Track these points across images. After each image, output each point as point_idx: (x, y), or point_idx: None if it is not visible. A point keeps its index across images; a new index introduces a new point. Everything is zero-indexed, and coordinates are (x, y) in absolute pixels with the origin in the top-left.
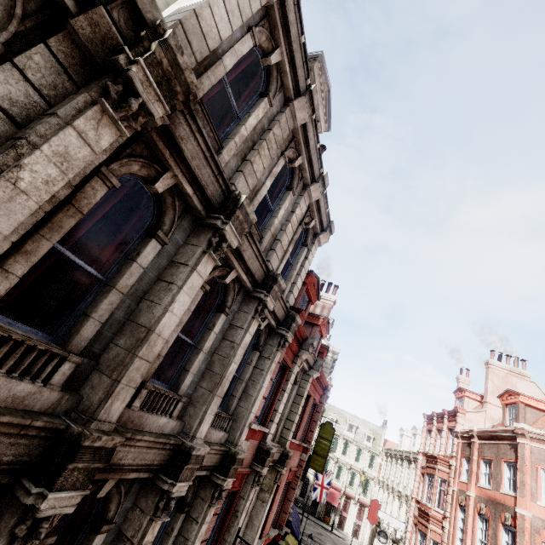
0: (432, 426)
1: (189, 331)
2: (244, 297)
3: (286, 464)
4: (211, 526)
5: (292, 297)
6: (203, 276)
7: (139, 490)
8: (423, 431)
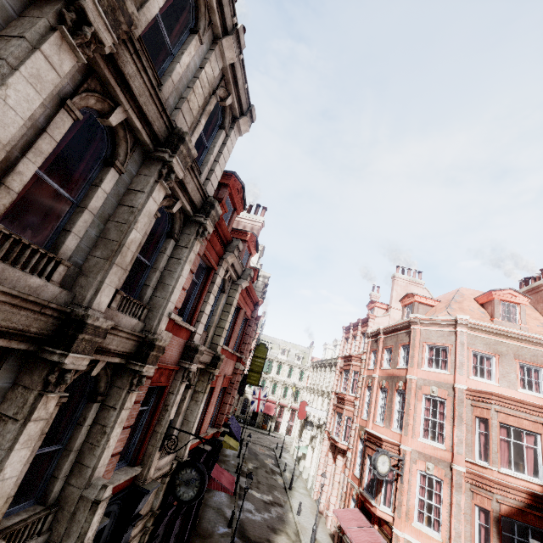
0: (349, 334)
1: (64, 184)
2: (144, 160)
3: (218, 366)
4: (134, 414)
5: (210, 186)
6: (57, 69)
7: (19, 368)
8: (342, 340)
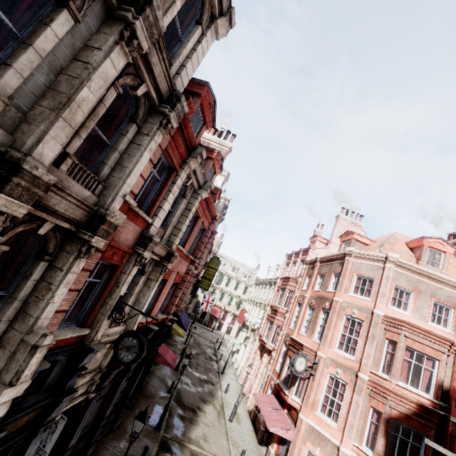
0: (290, 260)
1: (7, 10)
2: (107, 19)
3: (172, 261)
4: (83, 280)
5: (180, 82)
6: None
7: None
8: (284, 264)
